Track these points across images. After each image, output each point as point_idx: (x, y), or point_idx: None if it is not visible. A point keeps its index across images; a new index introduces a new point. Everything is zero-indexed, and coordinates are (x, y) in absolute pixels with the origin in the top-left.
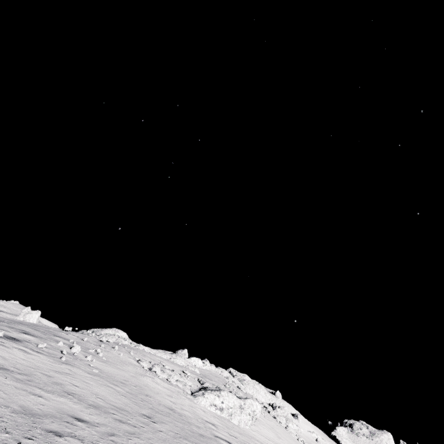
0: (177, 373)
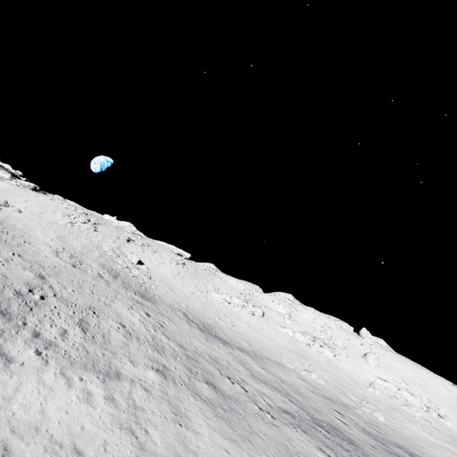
0: None
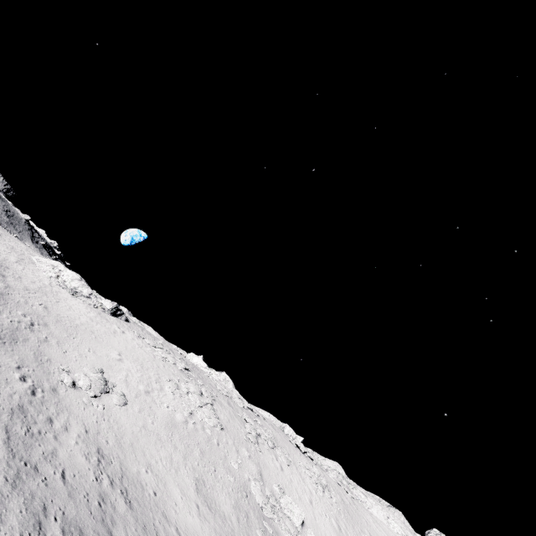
0: None
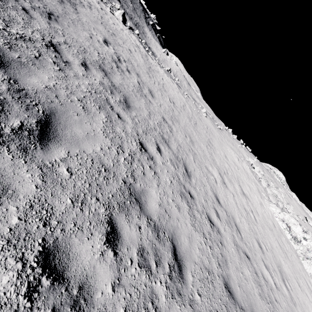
0: (282, 194)
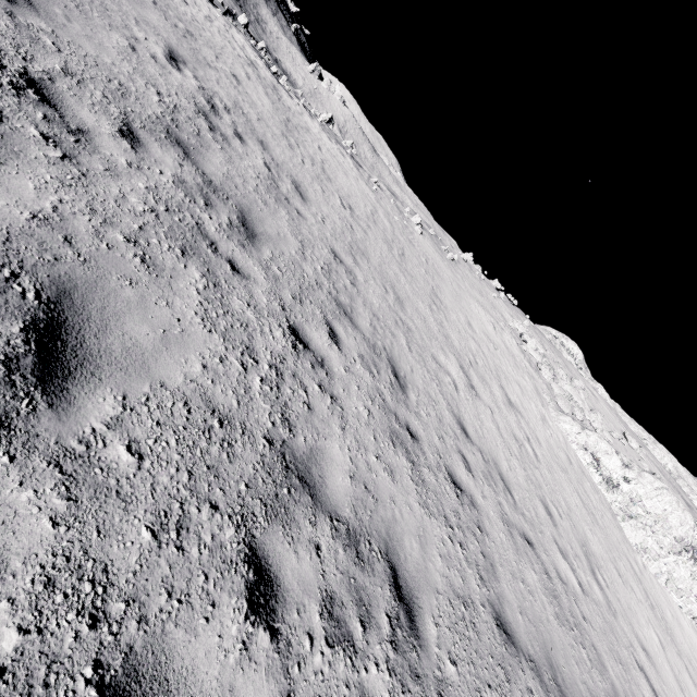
0: (582, 393)
